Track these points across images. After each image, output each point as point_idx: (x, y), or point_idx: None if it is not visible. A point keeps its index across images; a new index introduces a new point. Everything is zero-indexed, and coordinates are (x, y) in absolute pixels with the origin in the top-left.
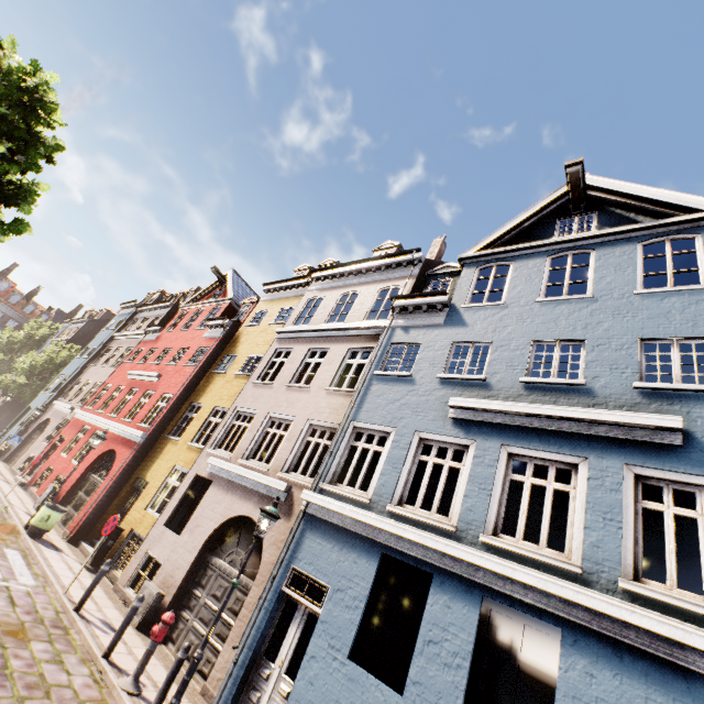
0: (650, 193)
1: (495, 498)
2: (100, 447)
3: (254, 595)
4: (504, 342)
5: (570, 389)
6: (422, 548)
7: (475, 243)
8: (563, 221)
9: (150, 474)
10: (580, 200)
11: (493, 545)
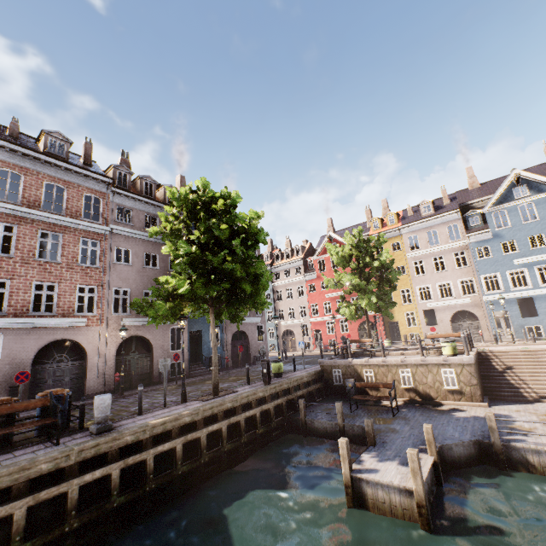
0: (543, 179)
1: (538, 278)
2: (354, 323)
3: (482, 322)
4: (518, 239)
5: (545, 248)
6: (527, 294)
7: (485, 204)
8: (514, 189)
9: (394, 319)
10: (519, 182)
11: (543, 286)
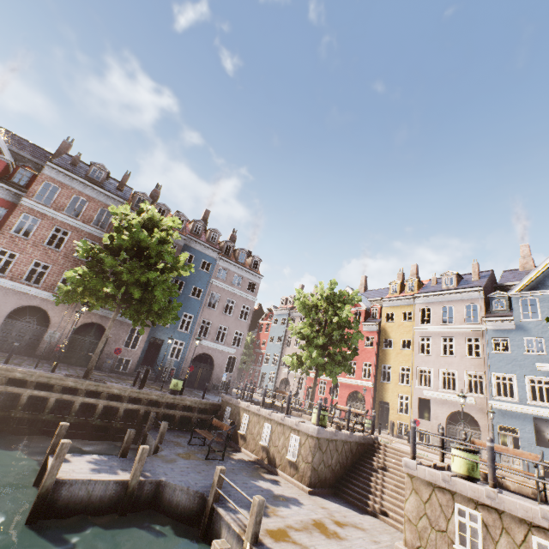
0: None
1: None
2: (345, 390)
3: (484, 435)
4: (548, 338)
5: None
6: (548, 413)
7: (513, 287)
8: None
9: (386, 399)
10: None
11: None
